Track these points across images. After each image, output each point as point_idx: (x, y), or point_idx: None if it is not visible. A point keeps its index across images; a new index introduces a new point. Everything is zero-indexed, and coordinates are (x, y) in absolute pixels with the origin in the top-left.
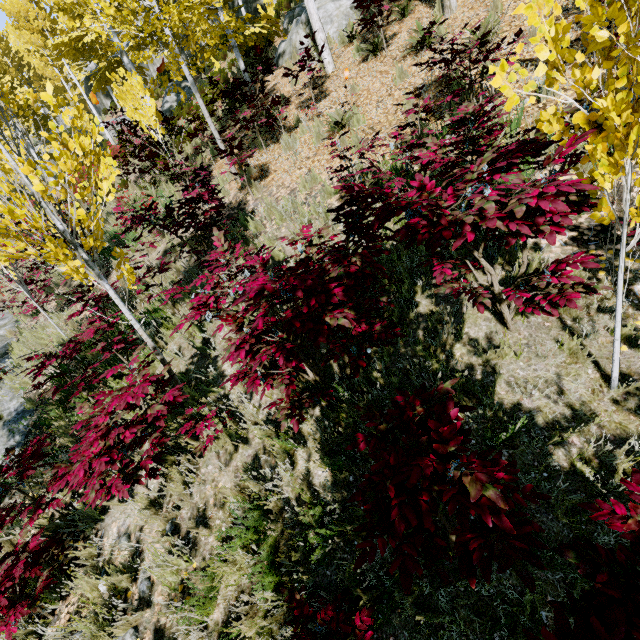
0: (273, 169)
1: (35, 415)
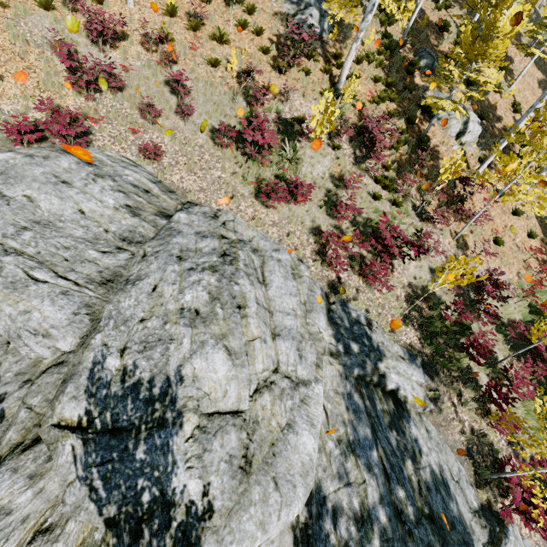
0: (470, 245)
1: (418, 357)
